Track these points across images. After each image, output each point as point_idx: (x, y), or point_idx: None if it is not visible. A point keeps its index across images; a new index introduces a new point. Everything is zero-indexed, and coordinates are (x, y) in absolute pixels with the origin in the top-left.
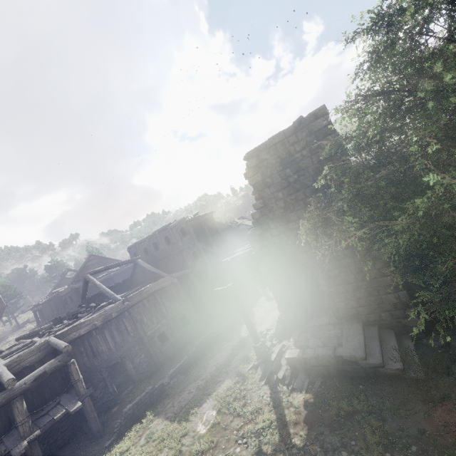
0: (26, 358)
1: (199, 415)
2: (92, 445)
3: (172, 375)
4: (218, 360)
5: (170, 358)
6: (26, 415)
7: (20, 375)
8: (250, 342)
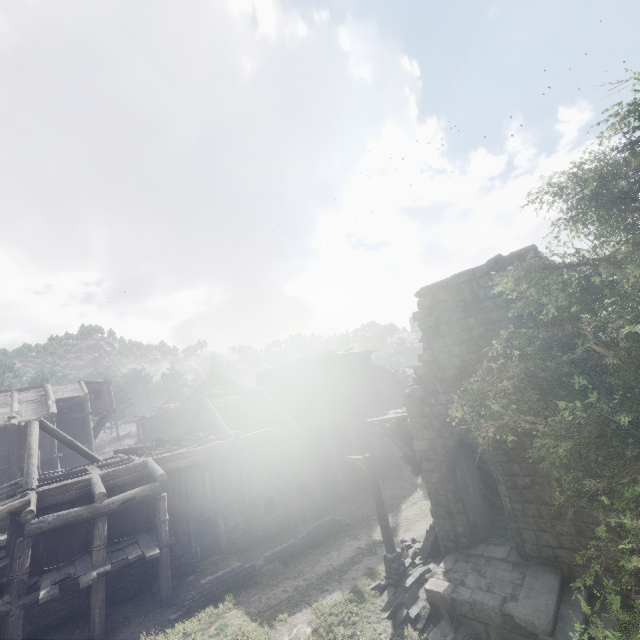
0: (121, 474)
1: (288, 626)
2: (156, 611)
3: (269, 559)
4: (332, 561)
5: (272, 536)
6: (104, 541)
7: (110, 493)
8: (383, 550)
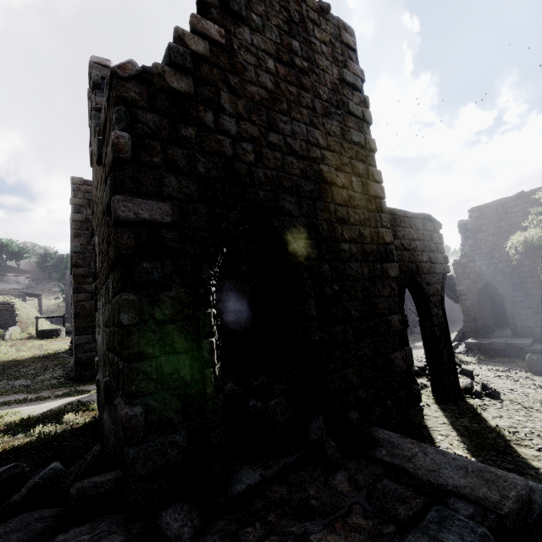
0: None
1: None
2: None
3: None
4: None
5: None
6: None
7: None
8: None
